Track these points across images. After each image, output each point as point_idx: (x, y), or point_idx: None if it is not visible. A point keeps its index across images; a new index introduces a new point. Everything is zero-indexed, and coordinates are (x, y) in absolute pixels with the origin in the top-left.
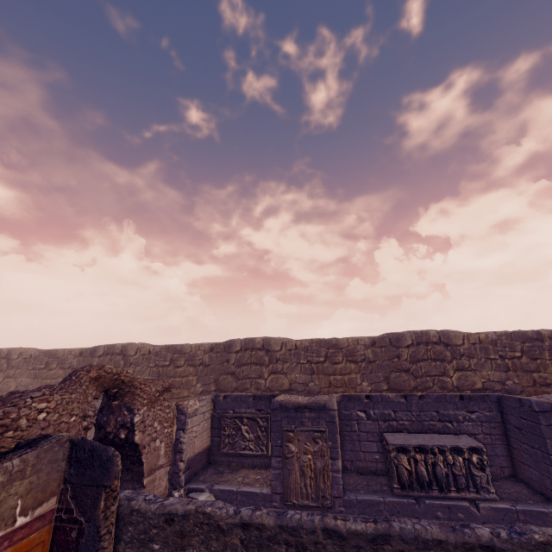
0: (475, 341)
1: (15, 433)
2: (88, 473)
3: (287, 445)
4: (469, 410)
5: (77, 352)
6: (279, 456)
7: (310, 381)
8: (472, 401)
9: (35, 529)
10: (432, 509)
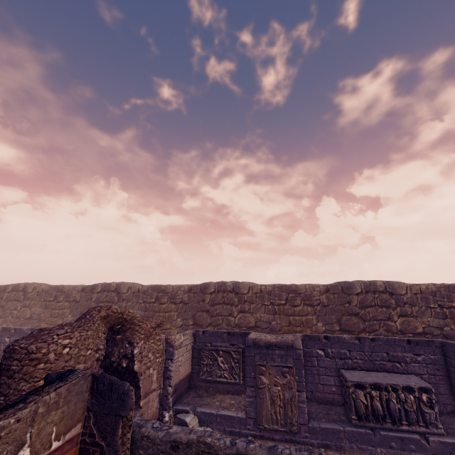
0: (417, 291)
1: (45, 365)
2: (107, 403)
3: (260, 377)
4: (416, 353)
5: (79, 288)
6: (252, 386)
7: (272, 320)
8: (418, 345)
9: (65, 450)
10: (387, 439)
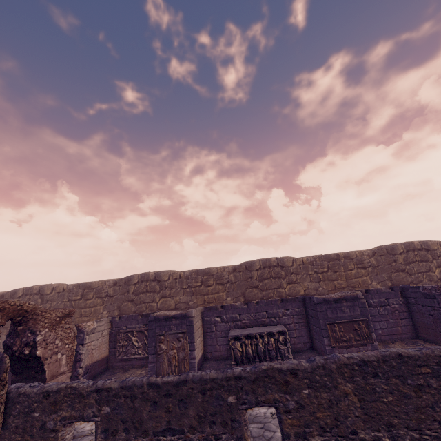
0: (300, 263)
1: None
2: None
3: (159, 345)
4: (286, 309)
5: None
6: (153, 354)
7: (190, 301)
8: (288, 302)
9: None
10: None
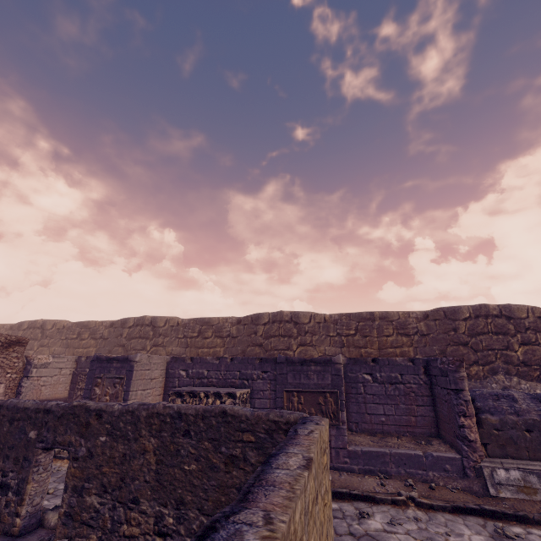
0: (320, 320)
1: None
2: None
3: (94, 389)
4: (264, 371)
5: (8, 326)
6: (87, 398)
7: (183, 353)
8: (267, 363)
9: None
10: None
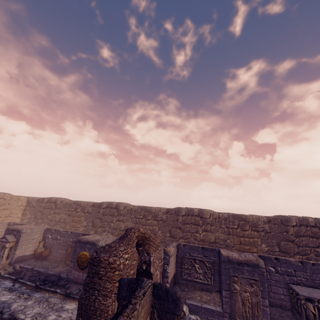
0: None
1: (118, 272)
2: (165, 304)
3: (233, 285)
4: None
5: (91, 204)
6: (227, 290)
7: (227, 239)
8: None
9: None
10: None
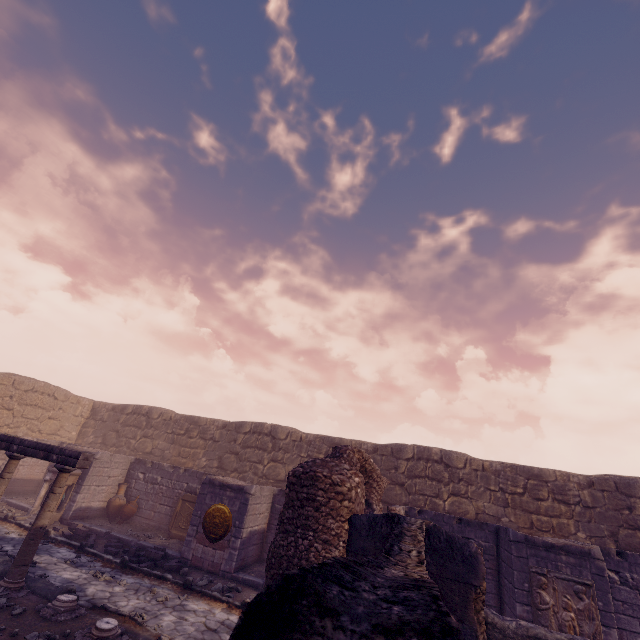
0: None
1: (348, 503)
2: (448, 565)
3: (539, 592)
4: None
5: (220, 423)
6: (526, 604)
7: (502, 515)
8: None
9: None
10: None
